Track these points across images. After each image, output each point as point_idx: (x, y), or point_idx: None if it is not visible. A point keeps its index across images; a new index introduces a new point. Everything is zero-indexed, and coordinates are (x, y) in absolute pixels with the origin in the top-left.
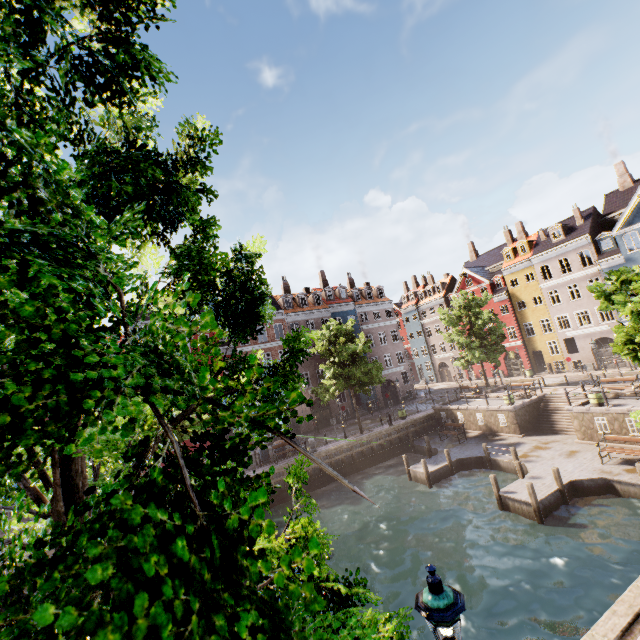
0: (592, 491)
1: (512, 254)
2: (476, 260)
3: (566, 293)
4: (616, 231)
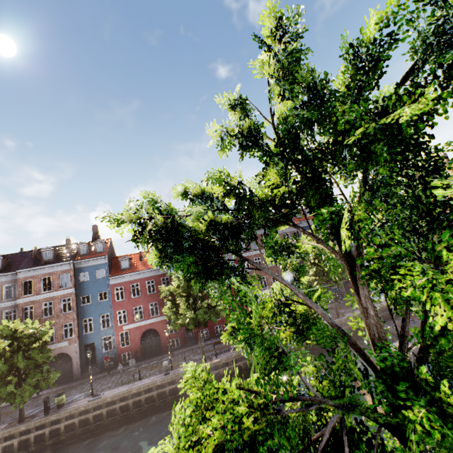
0: None
1: (451, 172)
2: None
3: None
4: None
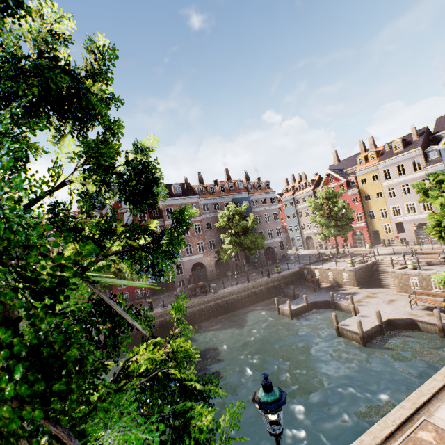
0: (402, 327)
1: (364, 160)
2: (338, 164)
3: (400, 190)
4: (441, 145)
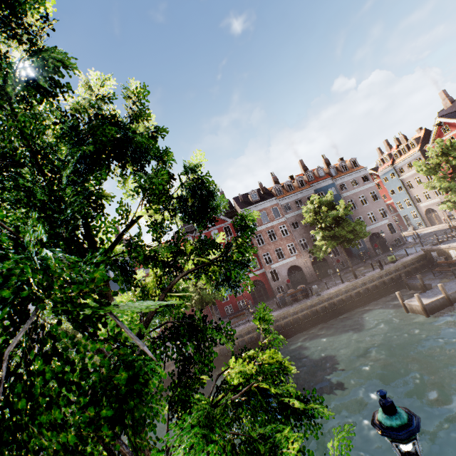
0: None
1: None
2: (451, 106)
3: None
4: None
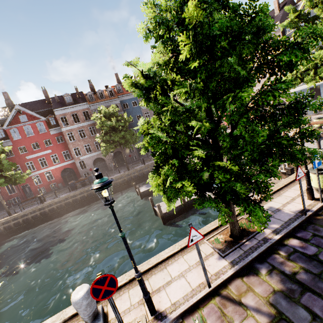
0: None
1: None
2: None
3: None
4: None
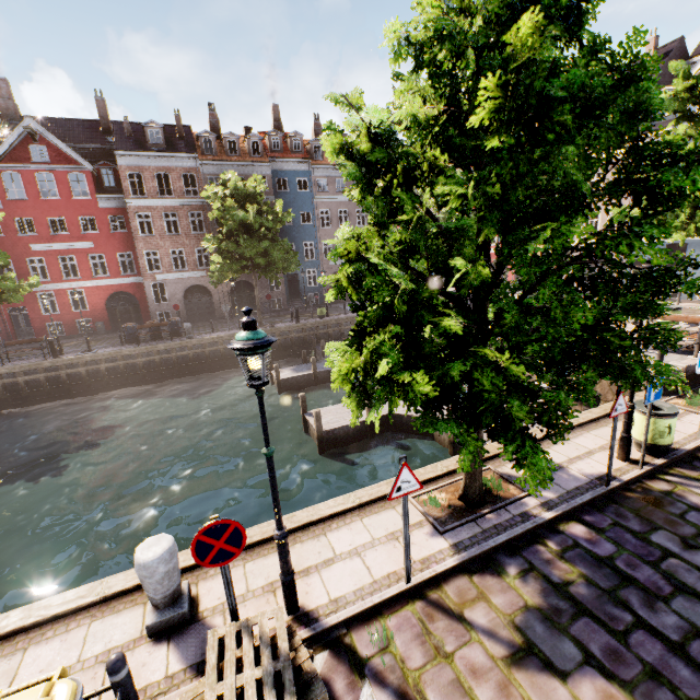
0: (410, 429)
1: None
2: None
3: None
4: None
